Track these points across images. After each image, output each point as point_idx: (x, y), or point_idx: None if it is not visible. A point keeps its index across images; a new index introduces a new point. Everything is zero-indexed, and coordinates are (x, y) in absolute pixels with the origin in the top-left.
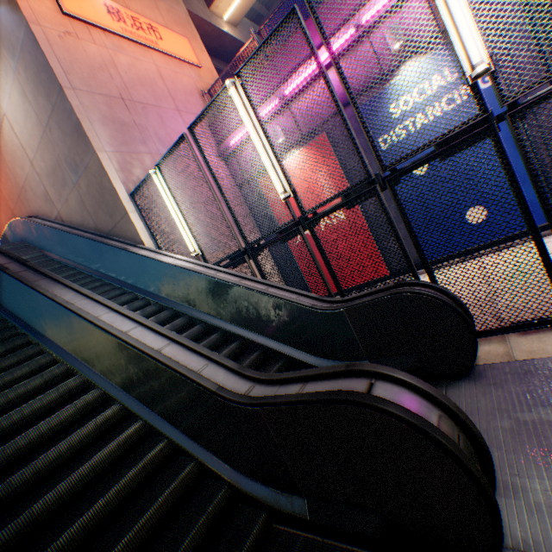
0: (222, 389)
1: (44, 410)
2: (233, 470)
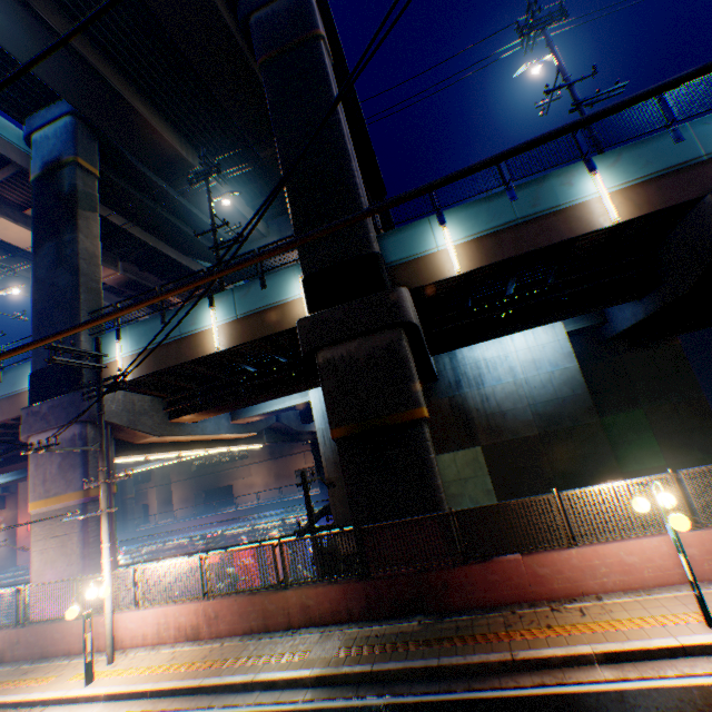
0: None
1: None
2: None
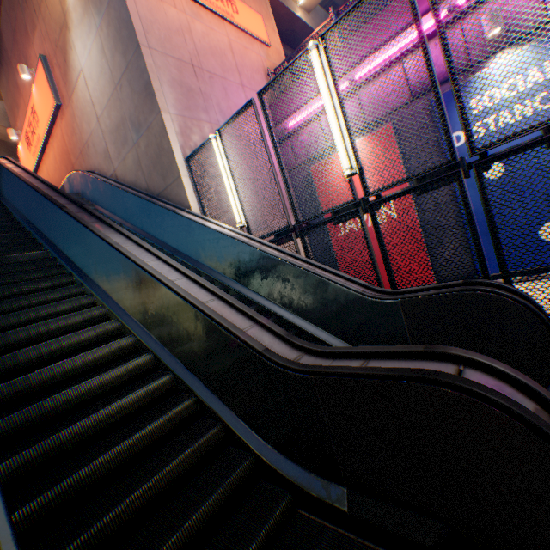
0: (270, 351)
1: (80, 345)
2: (262, 442)
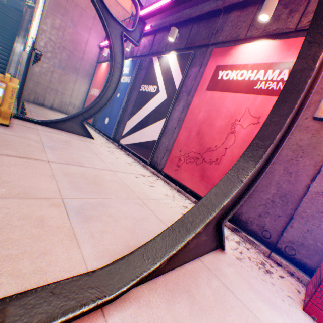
0: None
1: None
2: None
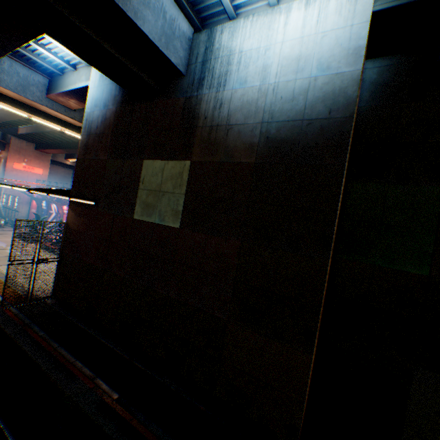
0: None
1: None
2: None
